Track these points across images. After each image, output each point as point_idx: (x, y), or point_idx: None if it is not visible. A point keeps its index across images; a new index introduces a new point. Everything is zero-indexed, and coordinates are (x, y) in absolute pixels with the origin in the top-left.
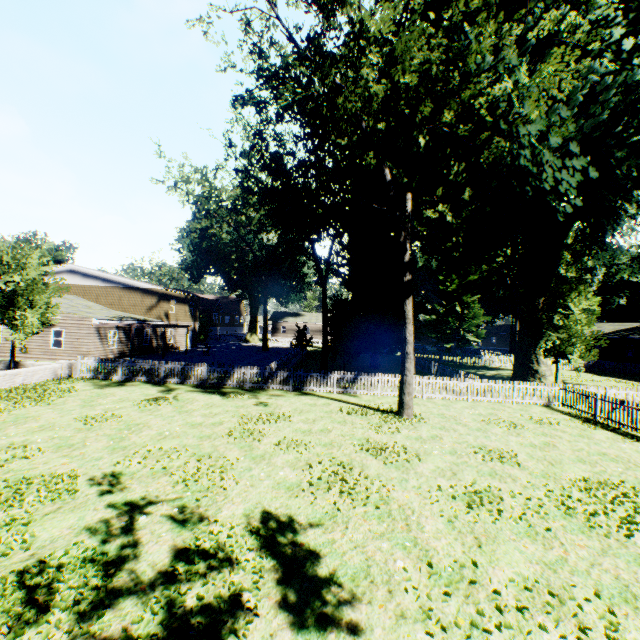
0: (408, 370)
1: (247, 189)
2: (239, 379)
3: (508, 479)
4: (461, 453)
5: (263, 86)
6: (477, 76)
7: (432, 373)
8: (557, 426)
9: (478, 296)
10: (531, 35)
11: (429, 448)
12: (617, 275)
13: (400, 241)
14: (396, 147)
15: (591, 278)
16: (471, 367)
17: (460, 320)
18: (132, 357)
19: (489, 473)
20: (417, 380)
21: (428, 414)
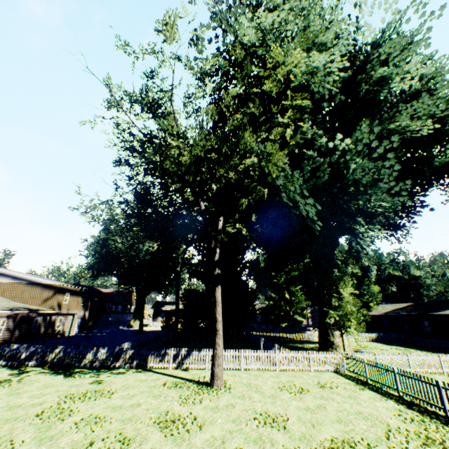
0: (218, 344)
1: (128, 214)
2: (91, 359)
3: (268, 444)
4: (242, 420)
5: (130, 155)
6: (242, 155)
7: (261, 347)
8: (335, 389)
9: (300, 286)
10: (271, 138)
11: (217, 417)
12: (386, 270)
13: (211, 246)
14: (205, 190)
15: (371, 273)
16: (297, 341)
17: (290, 304)
18: (10, 342)
19: (255, 439)
20: (237, 353)
21: (237, 384)
